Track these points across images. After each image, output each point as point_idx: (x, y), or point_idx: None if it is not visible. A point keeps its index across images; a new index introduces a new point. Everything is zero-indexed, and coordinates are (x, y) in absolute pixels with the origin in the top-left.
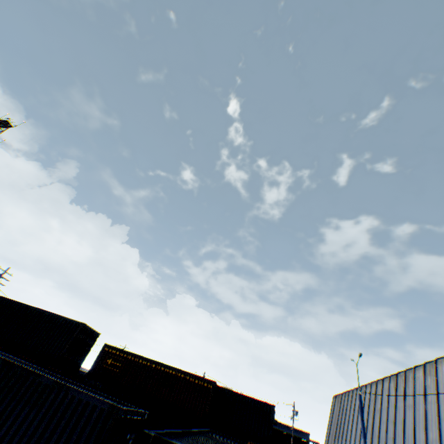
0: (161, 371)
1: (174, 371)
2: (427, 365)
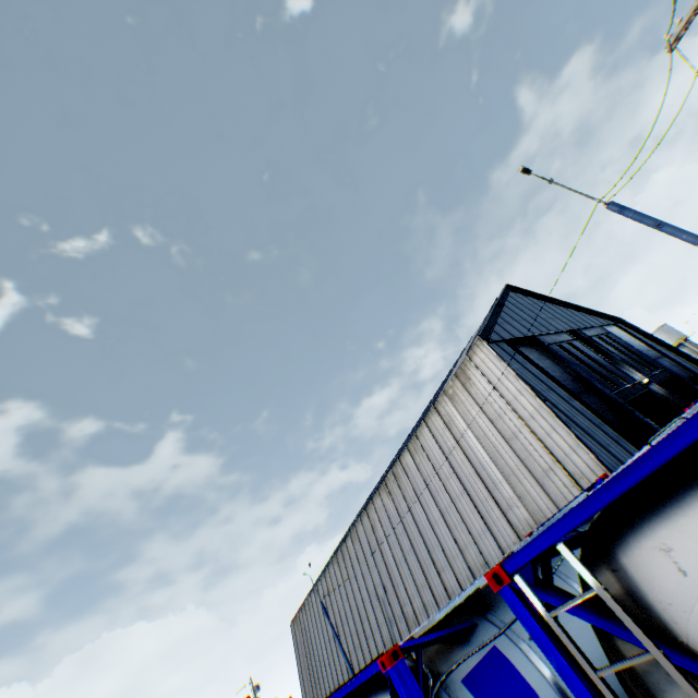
0: None
1: None
2: (352, 533)
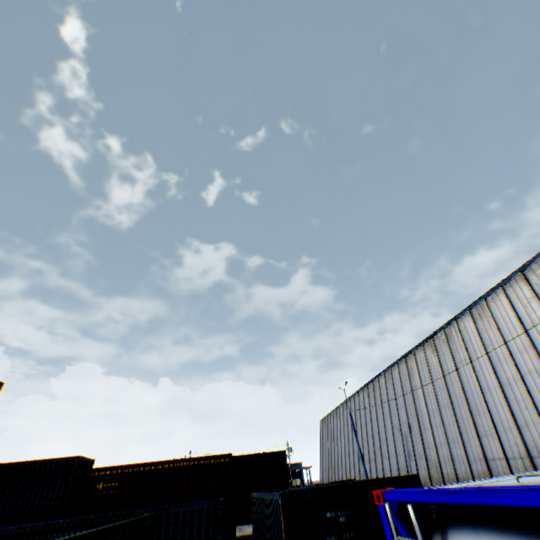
0: (171, 468)
1: (186, 462)
2: (386, 374)
